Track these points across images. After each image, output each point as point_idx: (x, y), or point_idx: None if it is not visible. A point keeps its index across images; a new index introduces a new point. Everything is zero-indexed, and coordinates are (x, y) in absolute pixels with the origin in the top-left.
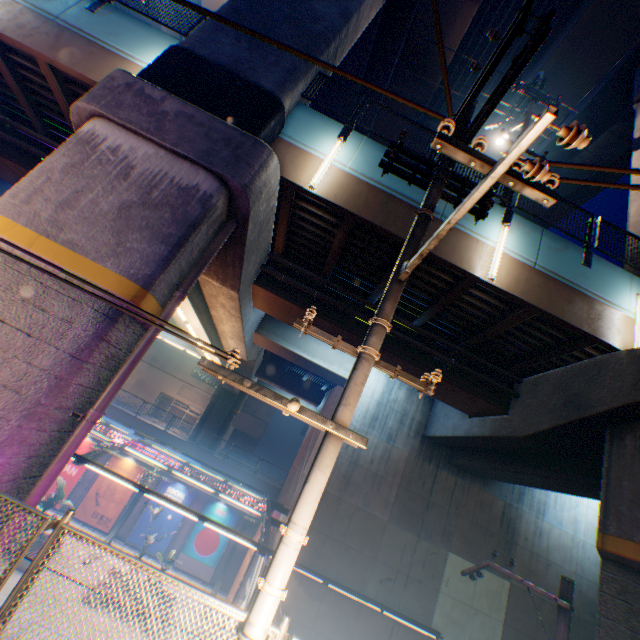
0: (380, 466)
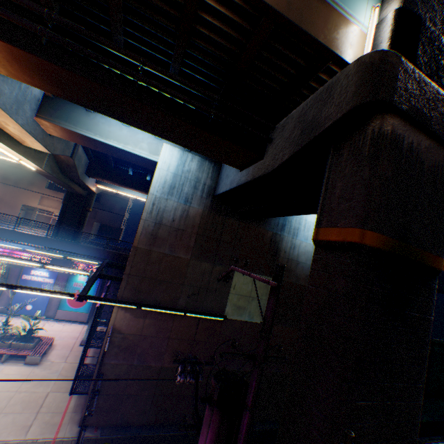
0: (181, 223)
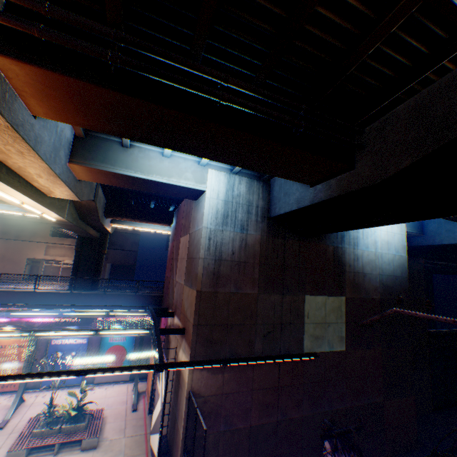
0: (241, 254)
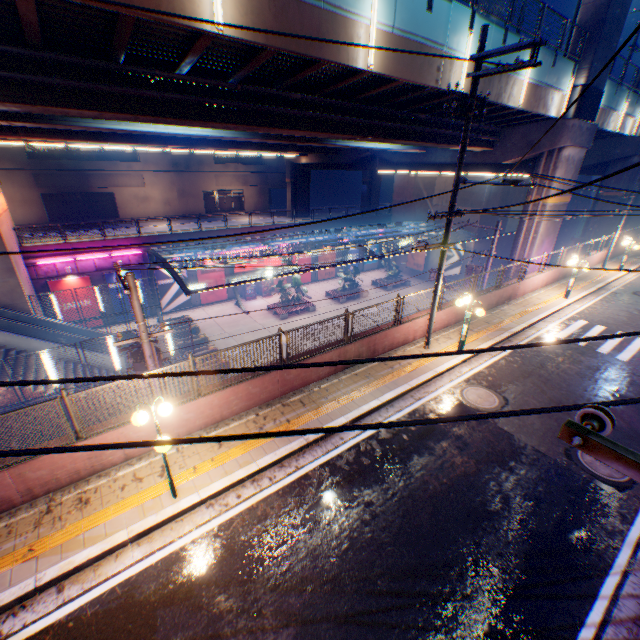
0: (496, 190)
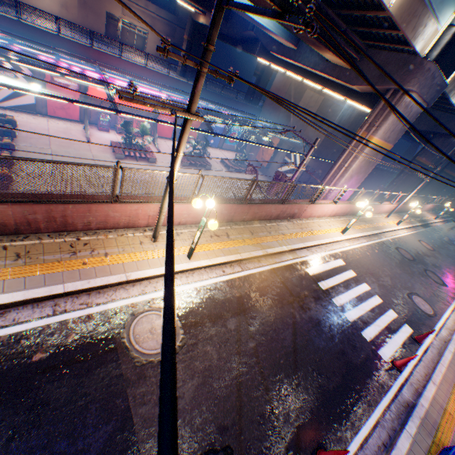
0: (345, 122)
